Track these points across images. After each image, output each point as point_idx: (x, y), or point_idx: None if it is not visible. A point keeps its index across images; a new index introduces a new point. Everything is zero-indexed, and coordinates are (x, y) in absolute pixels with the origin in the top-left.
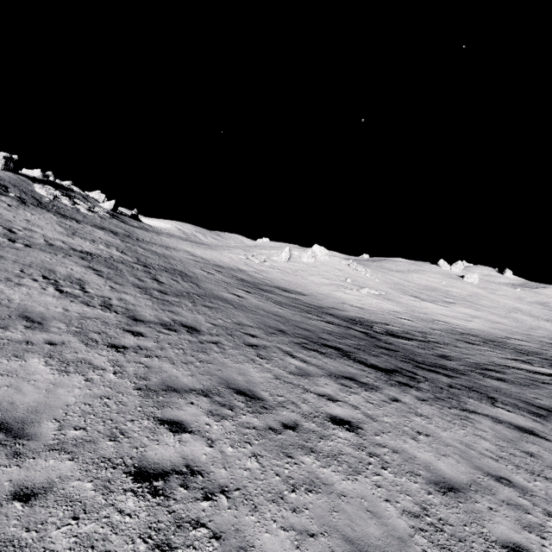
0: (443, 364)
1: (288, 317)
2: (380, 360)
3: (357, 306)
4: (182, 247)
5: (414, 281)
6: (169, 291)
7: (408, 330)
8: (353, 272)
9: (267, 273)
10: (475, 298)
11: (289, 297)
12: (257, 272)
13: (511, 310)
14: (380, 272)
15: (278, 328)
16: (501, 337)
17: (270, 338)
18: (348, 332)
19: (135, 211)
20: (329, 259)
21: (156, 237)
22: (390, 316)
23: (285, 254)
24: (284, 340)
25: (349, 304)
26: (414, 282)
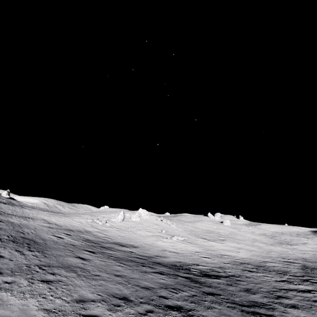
0: (253, 300)
1: (128, 275)
2: (216, 312)
3: (173, 251)
4: (40, 216)
5: (199, 227)
6: (5, 267)
7: (212, 267)
8: (165, 225)
9: (108, 232)
10: (233, 235)
11: (125, 251)
12: (100, 232)
13: (253, 241)
14: (180, 223)
15: (121, 294)
16: (261, 262)
17: (115, 315)
18: (177, 281)
19: (8, 191)
20: (149, 217)
21: (19, 210)
22: (196, 257)
23: (121, 216)
24: (129, 313)
25: (168, 250)
26: (199, 228)
